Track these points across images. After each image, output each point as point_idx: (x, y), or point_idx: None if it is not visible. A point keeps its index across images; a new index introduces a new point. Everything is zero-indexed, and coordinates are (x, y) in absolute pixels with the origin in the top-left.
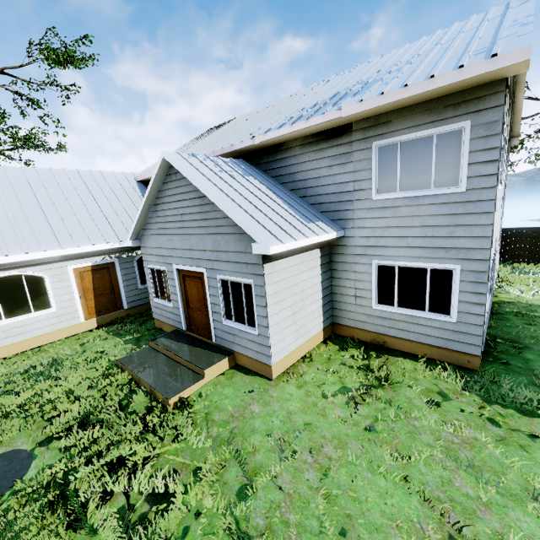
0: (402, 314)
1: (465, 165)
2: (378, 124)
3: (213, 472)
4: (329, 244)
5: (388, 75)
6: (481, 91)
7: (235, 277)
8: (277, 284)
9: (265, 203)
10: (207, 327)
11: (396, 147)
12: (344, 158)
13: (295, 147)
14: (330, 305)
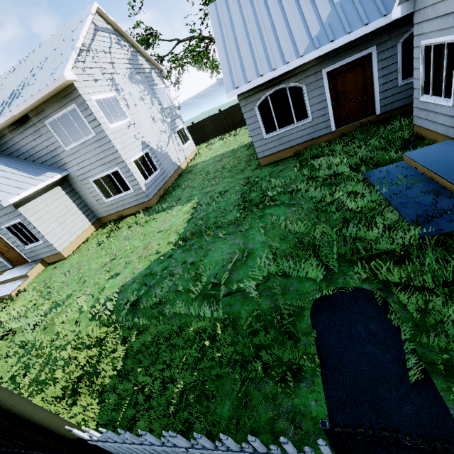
0: (117, 198)
1: (87, 124)
2: (40, 112)
3: (37, 296)
4: (66, 181)
5: (33, 78)
6: (69, 90)
7: (10, 222)
8: (35, 215)
9: (3, 177)
10: (22, 257)
11: (57, 121)
12: (38, 133)
13: (7, 133)
14: (90, 211)
